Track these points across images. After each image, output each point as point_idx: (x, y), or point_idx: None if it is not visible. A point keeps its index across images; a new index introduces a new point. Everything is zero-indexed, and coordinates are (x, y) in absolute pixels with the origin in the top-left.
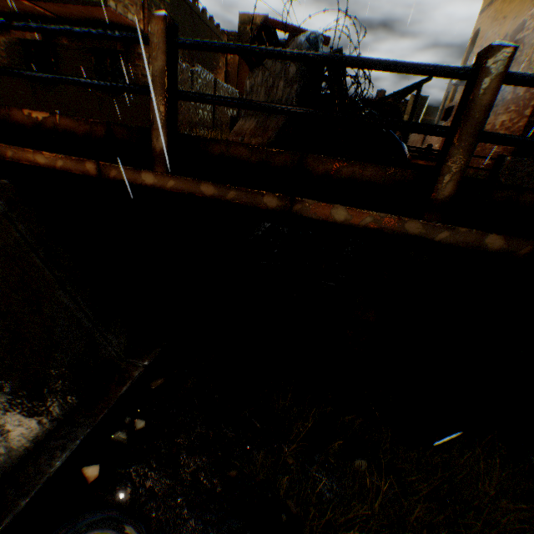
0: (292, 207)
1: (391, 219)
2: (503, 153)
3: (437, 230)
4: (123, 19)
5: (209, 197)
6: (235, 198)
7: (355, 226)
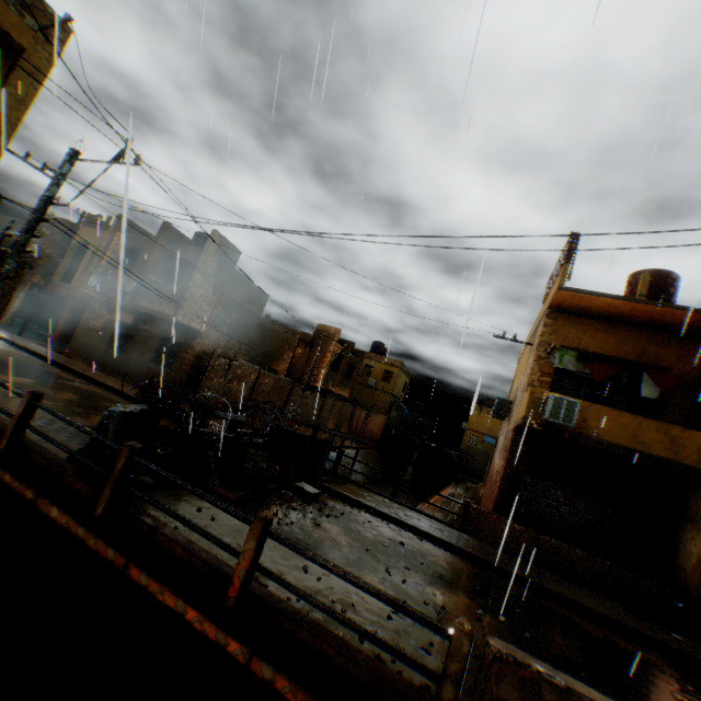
0: (39, 501)
1: (76, 522)
2: (494, 500)
3: (92, 537)
4: (187, 325)
5: (9, 483)
6: (19, 487)
7: (60, 523)
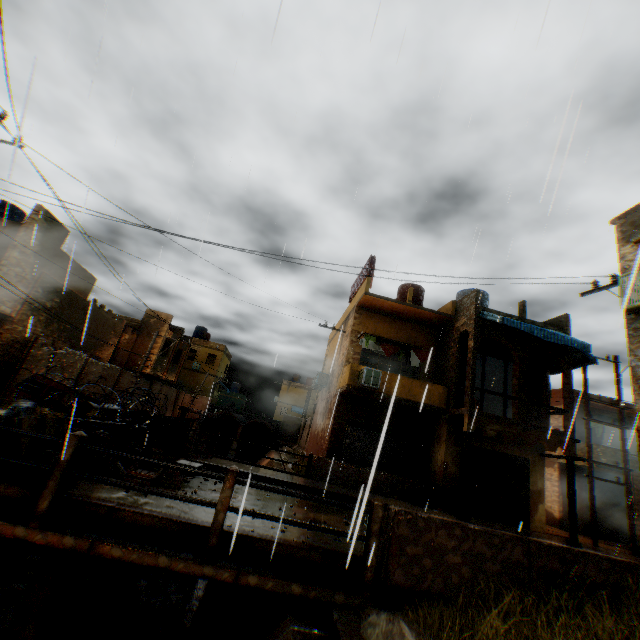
0: None
1: (9, 524)
2: (325, 450)
3: (37, 533)
4: None
5: None
6: None
7: None
